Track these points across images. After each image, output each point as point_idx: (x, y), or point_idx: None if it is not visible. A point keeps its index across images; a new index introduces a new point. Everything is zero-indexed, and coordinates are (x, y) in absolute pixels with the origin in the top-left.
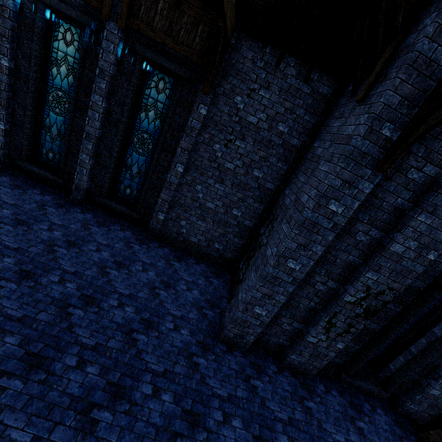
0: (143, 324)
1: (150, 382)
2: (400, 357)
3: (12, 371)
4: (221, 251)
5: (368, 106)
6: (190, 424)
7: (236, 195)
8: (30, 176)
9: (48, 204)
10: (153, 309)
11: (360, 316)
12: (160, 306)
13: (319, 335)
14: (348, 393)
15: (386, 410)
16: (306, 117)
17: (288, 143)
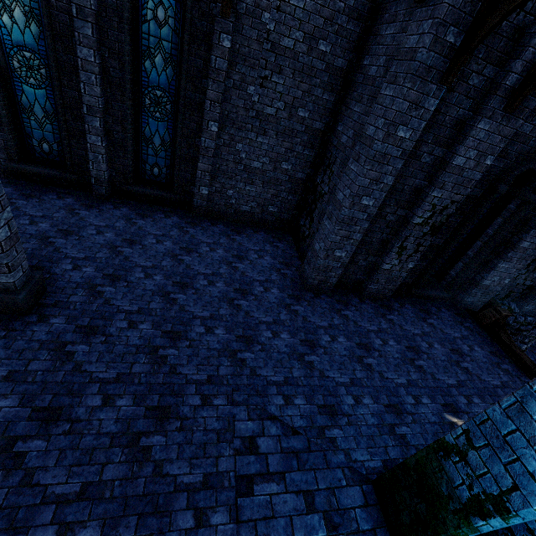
0: (238, 293)
1: (267, 330)
2: (459, 263)
3: (162, 345)
4: (276, 214)
5: (431, 8)
6: (309, 347)
7: (283, 145)
8: (31, 180)
9: (76, 208)
10: (239, 279)
11: (427, 234)
12: (244, 277)
13: (393, 262)
14: (418, 304)
15: (448, 308)
16: (349, 26)
17: (332, 67)
